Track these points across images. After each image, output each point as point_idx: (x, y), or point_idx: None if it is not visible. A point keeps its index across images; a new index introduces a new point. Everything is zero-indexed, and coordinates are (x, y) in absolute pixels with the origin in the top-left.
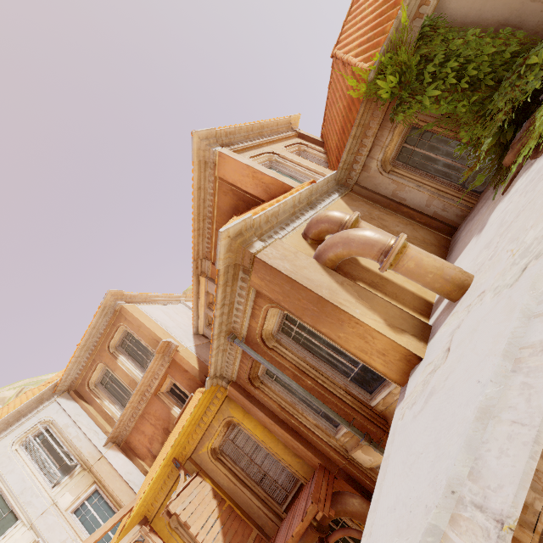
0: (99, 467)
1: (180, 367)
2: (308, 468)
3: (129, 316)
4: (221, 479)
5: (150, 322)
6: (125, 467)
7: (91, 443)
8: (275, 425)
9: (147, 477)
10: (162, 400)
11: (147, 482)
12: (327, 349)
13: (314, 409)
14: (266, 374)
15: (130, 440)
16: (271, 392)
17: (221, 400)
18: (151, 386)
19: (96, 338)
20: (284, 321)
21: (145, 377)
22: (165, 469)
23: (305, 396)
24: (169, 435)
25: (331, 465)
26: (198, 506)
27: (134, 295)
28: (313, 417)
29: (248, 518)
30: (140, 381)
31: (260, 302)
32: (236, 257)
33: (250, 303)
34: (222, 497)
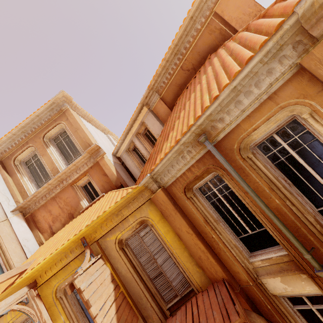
0: (1, 227)
1: (100, 170)
2: (205, 279)
3: (71, 117)
4: (120, 267)
5: (86, 130)
6: (24, 233)
7: (0, 205)
8: (192, 234)
9: (43, 247)
10: (75, 191)
11: (46, 251)
12: (314, 173)
13: (235, 231)
14: (199, 189)
15: (35, 214)
16: (200, 205)
17: (145, 200)
18: (70, 177)
19: (35, 125)
20: (271, 136)
21: (69, 168)
22: (71, 244)
23: (266, 213)
24: (72, 220)
25: (235, 282)
26: (99, 287)
27: (78, 107)
28: (233, 238)
29: (136, 308)
30: (64, 169)
31: (279, 97)
32: (311, 14)
33: (263, 97)
34: (118, 283)
